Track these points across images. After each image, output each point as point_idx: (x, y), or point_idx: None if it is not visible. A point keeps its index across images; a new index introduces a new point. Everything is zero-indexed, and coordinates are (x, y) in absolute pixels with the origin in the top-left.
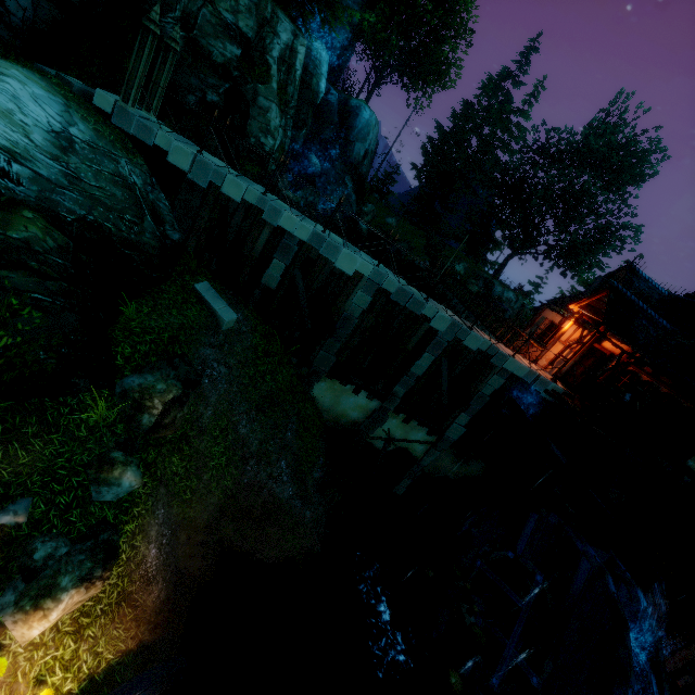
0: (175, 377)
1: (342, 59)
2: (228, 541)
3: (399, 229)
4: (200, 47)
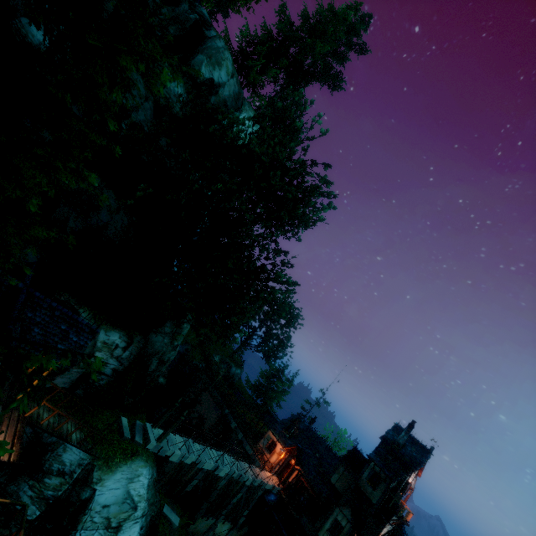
0: None
1: None
2: None
3: None
4: (162, 360)
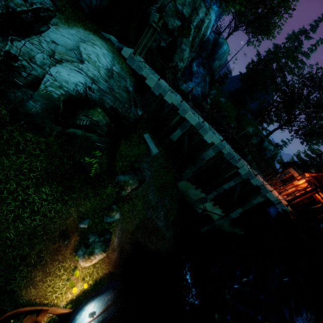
0: (137, 179)
1: (220, 16)
2: (138, 239)
3: (225, 105)
4: (164, 21)
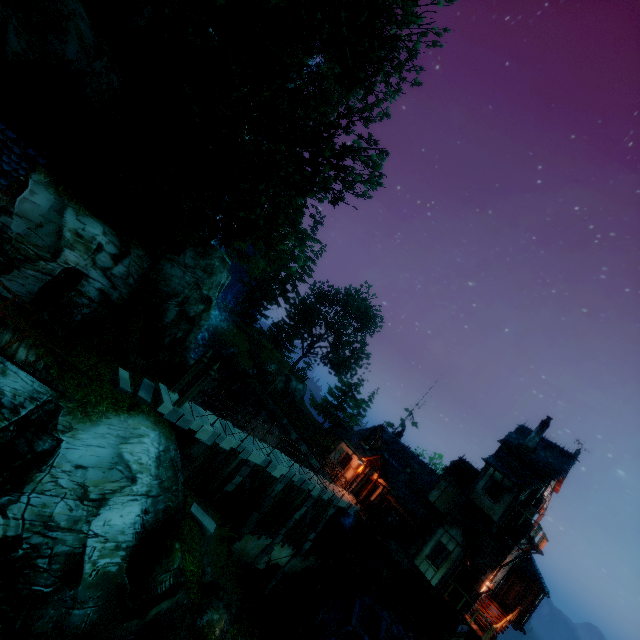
0: (224, 607)
1: None
2: None
3: (229, 332)
4: (185, 311)
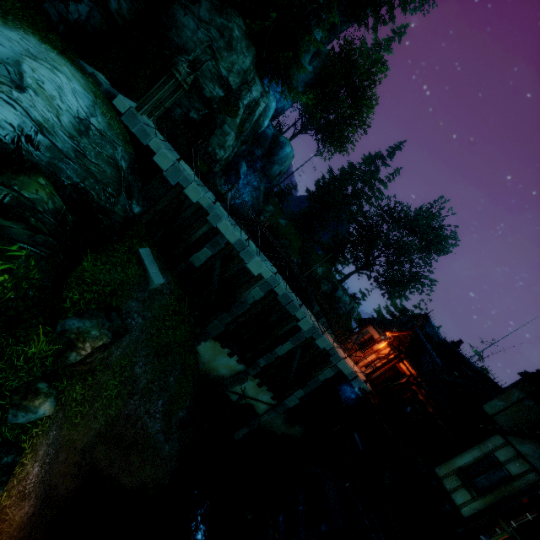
0: (109, 328)
1: (283, 108)
2: (97, 464)
3: (286, 229)
4: (198, 82)
